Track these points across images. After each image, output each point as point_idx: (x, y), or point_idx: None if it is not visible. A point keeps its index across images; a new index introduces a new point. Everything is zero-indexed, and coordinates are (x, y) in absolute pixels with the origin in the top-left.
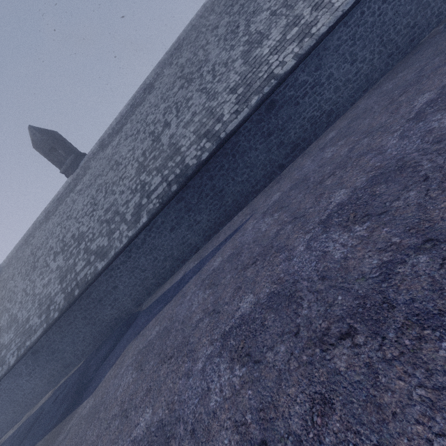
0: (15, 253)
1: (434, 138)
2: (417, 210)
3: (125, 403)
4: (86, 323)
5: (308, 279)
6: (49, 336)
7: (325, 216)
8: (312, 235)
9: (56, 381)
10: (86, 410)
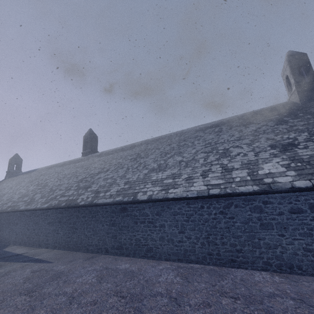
0: (44, 168)
1: None
2: None
3: None
4: (0, 226)
5: None
6: None
7: None
8: None
9: None
10: None
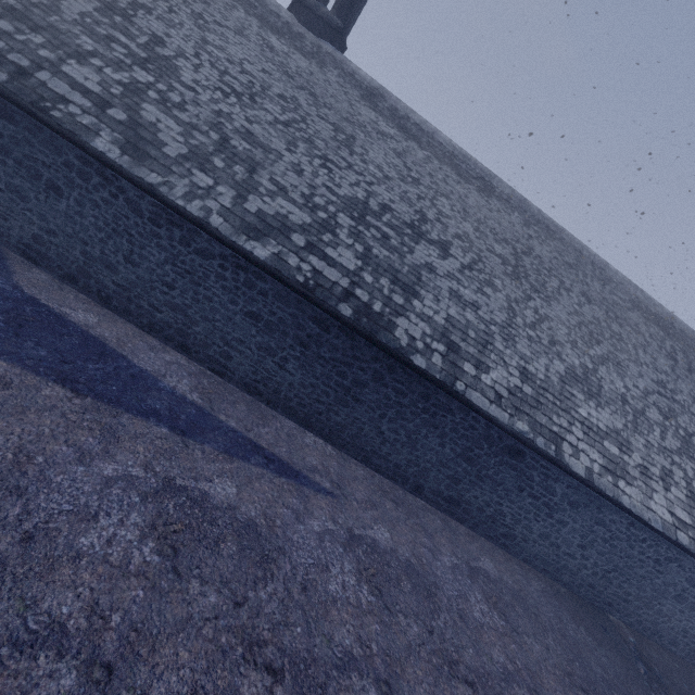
0: None
1: None
2: None
3: None
4: None
5: None
6: None
7: None
8: None
9: None
10: None
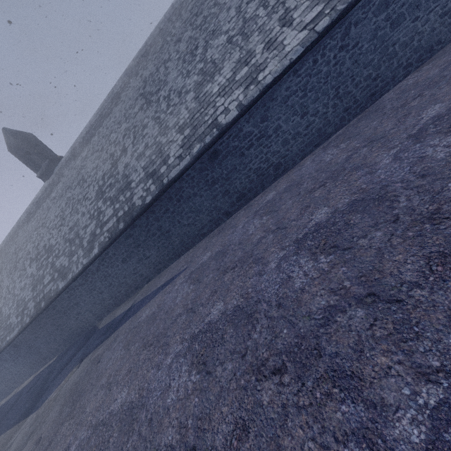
0: (4, 247)
1: (282, 295)
2: (216, 396)
3: (38, 444)
4: (55, 328)
5: (147, 412)
6: (25, 335)
7: (197, 330)
8: (180, 350)
9: (36, 368)
10: (28, 427)
